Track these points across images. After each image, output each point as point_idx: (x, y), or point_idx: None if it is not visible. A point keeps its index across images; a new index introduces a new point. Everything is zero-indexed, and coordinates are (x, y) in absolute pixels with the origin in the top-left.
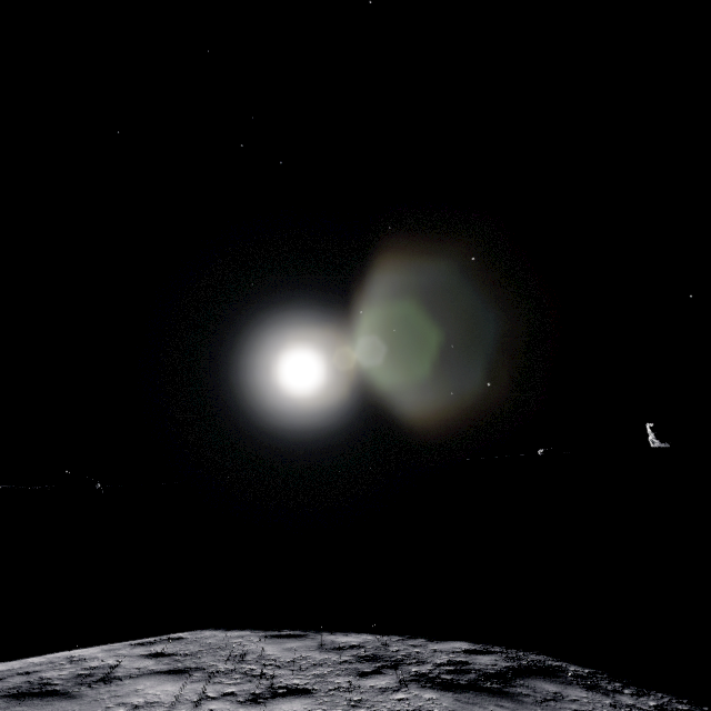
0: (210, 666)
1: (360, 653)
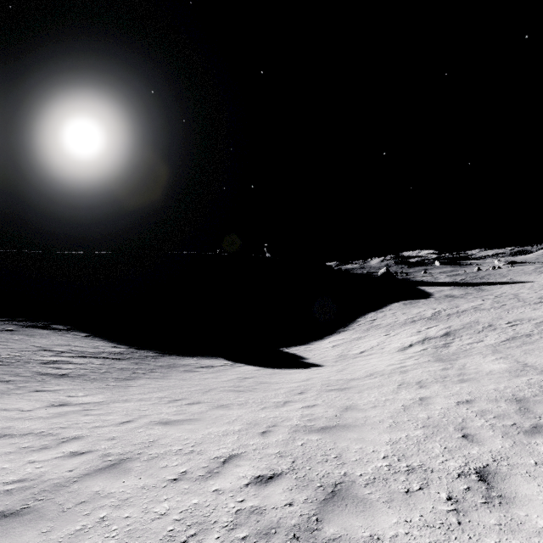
0: None
1: (1, 320)
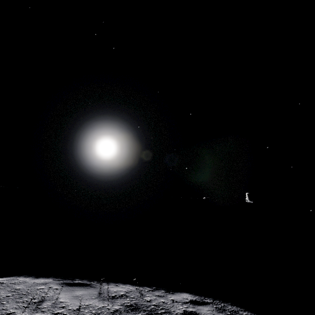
0: (9, 314)
1: (126, 303)
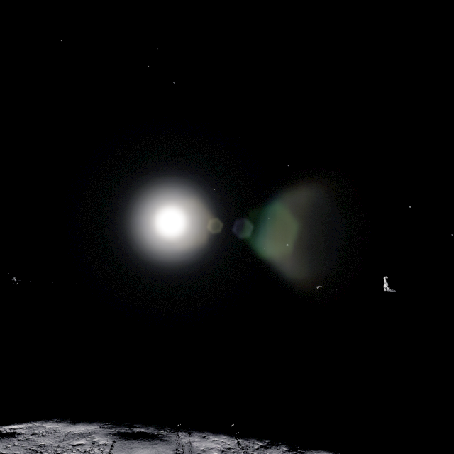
0: None
1: None
